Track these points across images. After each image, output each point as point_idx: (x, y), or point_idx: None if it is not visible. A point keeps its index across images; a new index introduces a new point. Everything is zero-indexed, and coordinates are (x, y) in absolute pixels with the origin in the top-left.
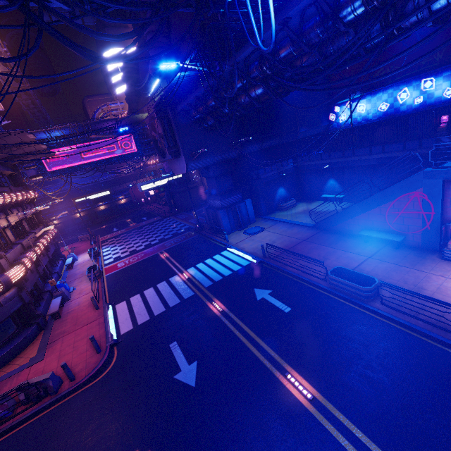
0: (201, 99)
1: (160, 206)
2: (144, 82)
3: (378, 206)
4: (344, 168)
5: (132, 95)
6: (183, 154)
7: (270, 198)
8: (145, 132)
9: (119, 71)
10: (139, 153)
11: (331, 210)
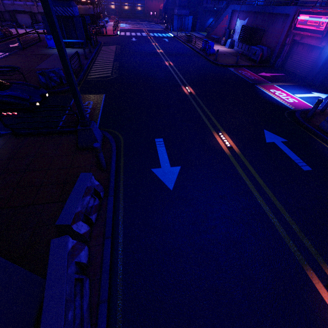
0: None
1: (159, 20)
2: None
3: (220, 23)
4: None
5: None
6: None
7: (204, 22)
8: None
9: None
10: None
11: None
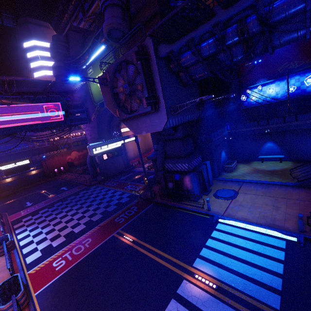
0: (204, 37)
1: (77, 174)
2: (79, 54)
3: None
4: (284, 131)
5: (61, 69)
6: (165, 106)
7: (218, 160)
8: (72, 103)
9: (39, 58)
10: (66, 122)
11: (284, 168)
